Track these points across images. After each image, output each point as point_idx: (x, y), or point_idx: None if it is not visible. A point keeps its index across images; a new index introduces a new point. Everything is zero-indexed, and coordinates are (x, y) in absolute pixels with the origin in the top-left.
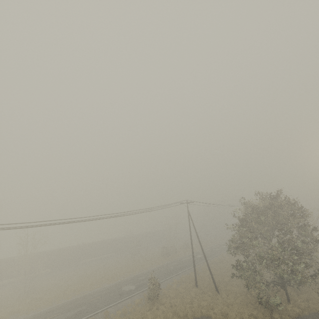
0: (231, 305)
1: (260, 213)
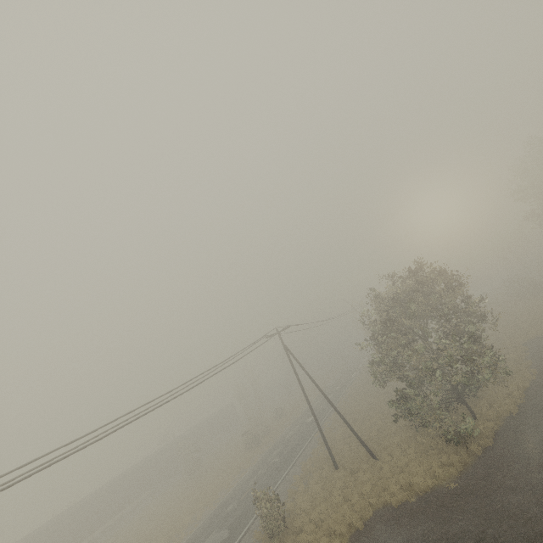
0: (405, 467)
1: (408, 301)
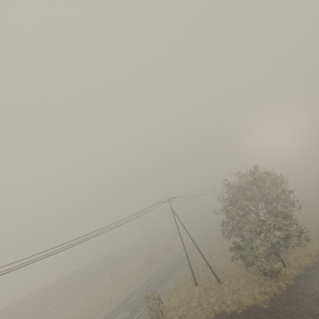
0: (238, 290)
1: (247, 190)
